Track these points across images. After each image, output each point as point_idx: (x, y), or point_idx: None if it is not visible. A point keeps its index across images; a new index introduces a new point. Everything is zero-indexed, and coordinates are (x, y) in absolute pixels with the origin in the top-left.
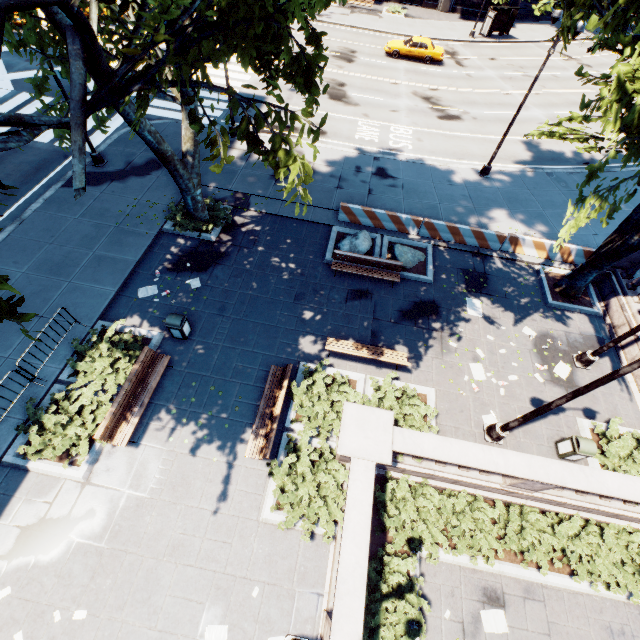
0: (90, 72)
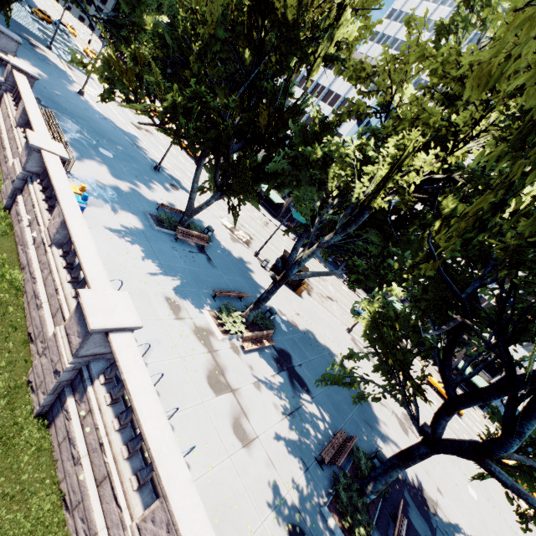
0: None
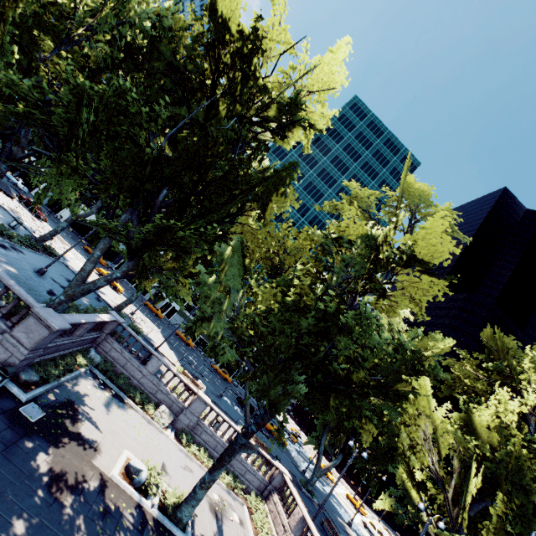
0: (324, 429)
